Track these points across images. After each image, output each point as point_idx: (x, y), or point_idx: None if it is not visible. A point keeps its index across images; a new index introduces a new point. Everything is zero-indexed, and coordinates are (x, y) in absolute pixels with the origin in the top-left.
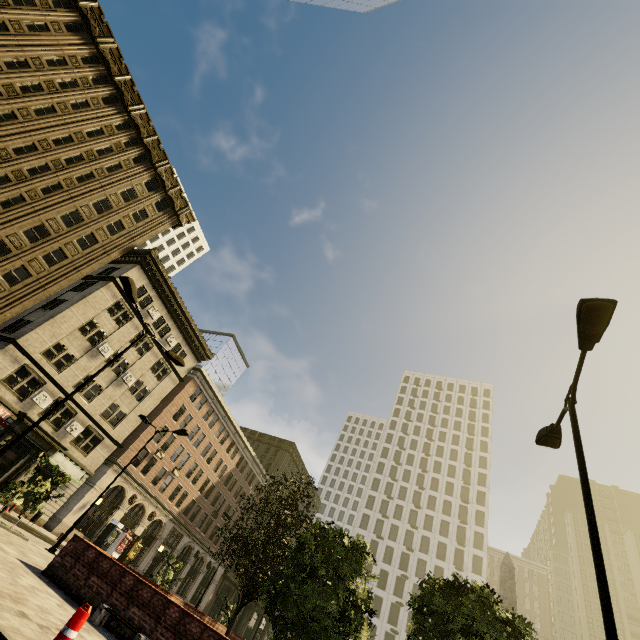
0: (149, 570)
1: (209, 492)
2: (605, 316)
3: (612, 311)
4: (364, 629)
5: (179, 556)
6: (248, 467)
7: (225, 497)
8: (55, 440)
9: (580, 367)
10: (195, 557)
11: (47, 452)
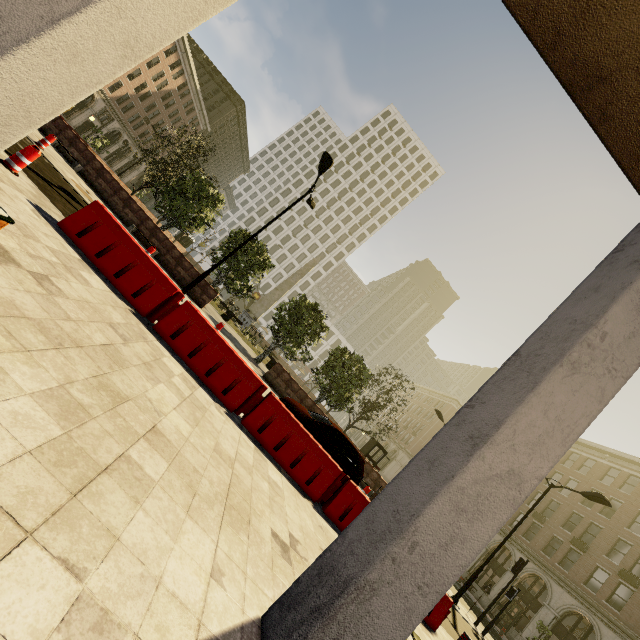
0: (80, 129)
1: (145, 97)
2: (328, 165)
3: (330, 165)
4: (201, 228)
5: (109, 134)
6: (190, 97)
7: (160, 111)
8: None
9: (316, 180)
10: (123, 143)
11: None
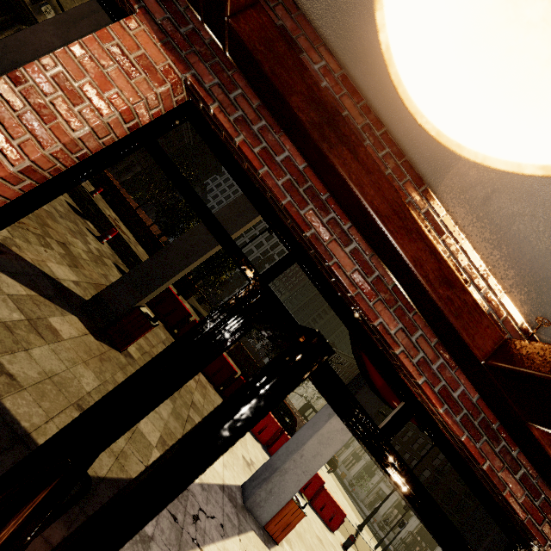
0: None
1: None
2: None
3: None
4: None
5: None
6: None
7: None
8: (33, 16)
9: None
10: None
11: (26, 22)
